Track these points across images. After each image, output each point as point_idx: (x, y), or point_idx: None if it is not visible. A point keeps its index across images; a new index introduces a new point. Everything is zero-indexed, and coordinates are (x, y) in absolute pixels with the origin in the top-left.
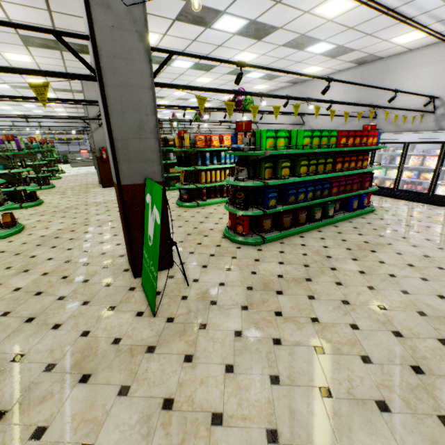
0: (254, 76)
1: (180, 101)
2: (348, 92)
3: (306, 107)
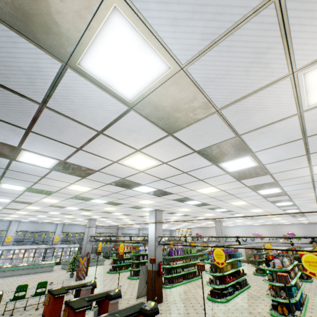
0: (266, 223)
1: (207, 225)
2: (300, 231)
3: (280, 234)
